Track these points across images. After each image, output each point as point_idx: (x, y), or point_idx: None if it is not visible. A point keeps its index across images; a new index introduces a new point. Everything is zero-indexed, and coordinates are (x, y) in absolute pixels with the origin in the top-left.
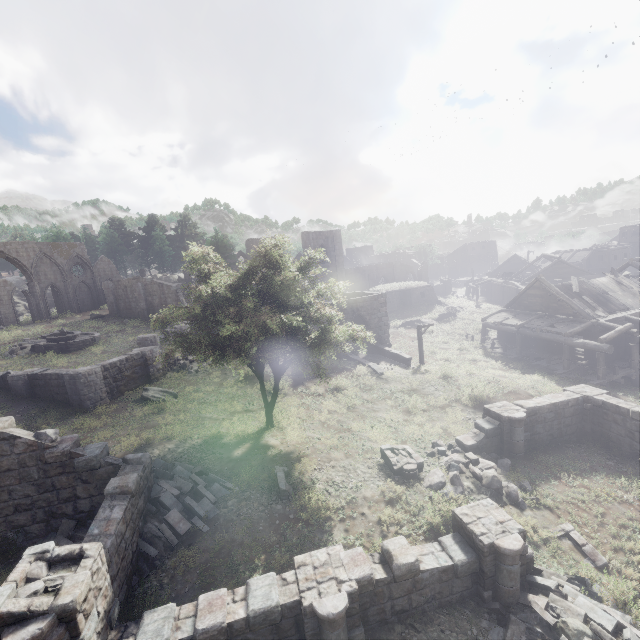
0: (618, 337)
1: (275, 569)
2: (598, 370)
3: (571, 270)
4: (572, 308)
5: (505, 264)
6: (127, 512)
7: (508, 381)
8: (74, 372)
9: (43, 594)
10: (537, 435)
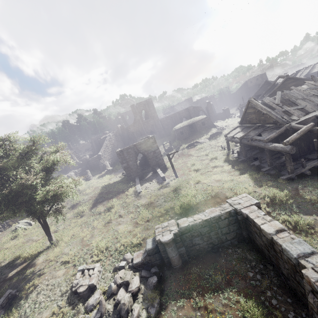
0: (312, 133)
1: None
2: (287, 167)
3: (298, 82)
4: (272, 118)
5: (261, 88)
6: None
7: (215, 187)
8: None
9: None
10: (197, 245)
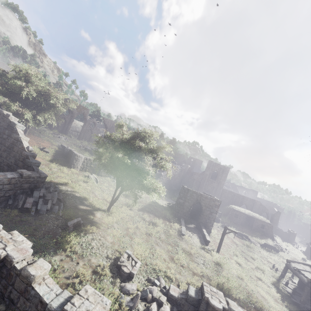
0: None
1: None
2: None
3: None
4: None
5: None
6: (14, 179)
7: (261, 301)
8: (76, 153)
9: None
10: None
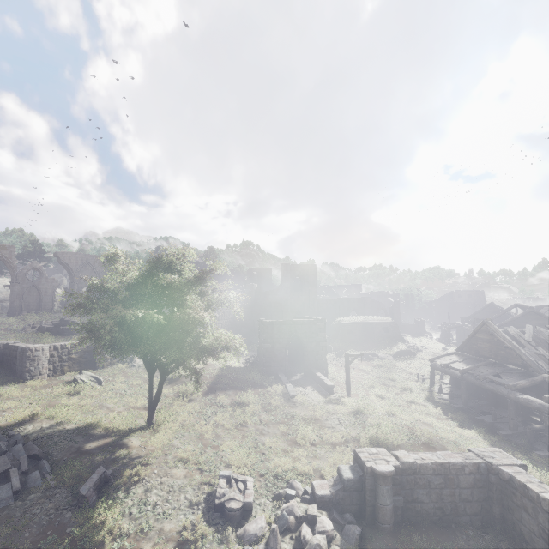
0: None
1: None
2: (547, 438)
3: (547, 322)
4: (521, 358)
5: (481, 311)
6: None
7: (426, 430)
8: (26, 346)
9: None
10: (419, 504)
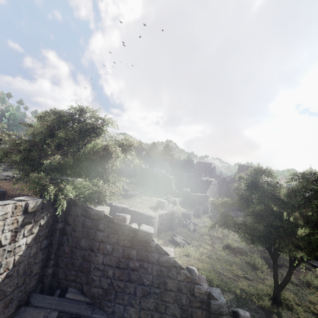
0: None
1: None
2: None
3: None
4: None
5: None
6: None
7: None
8: (148, 214)
9: None
10: None
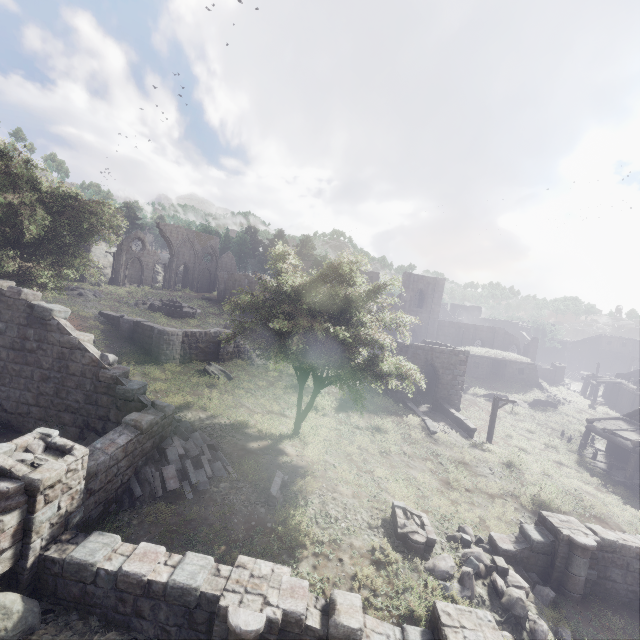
0: None
1: (226, 564)
2: None
3: None
4: None
5: None
6: (131, 444)
7: (596, 502)
8: (162, 328)
9: (28, 465)
10: (610, 582)
